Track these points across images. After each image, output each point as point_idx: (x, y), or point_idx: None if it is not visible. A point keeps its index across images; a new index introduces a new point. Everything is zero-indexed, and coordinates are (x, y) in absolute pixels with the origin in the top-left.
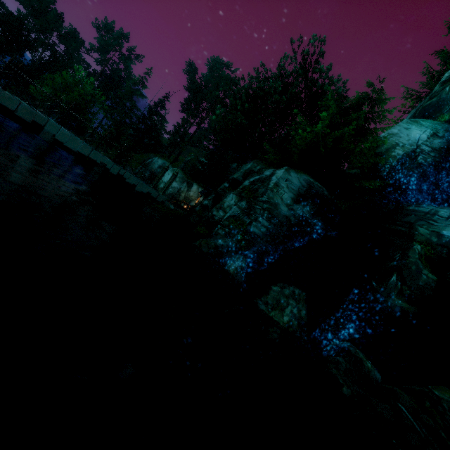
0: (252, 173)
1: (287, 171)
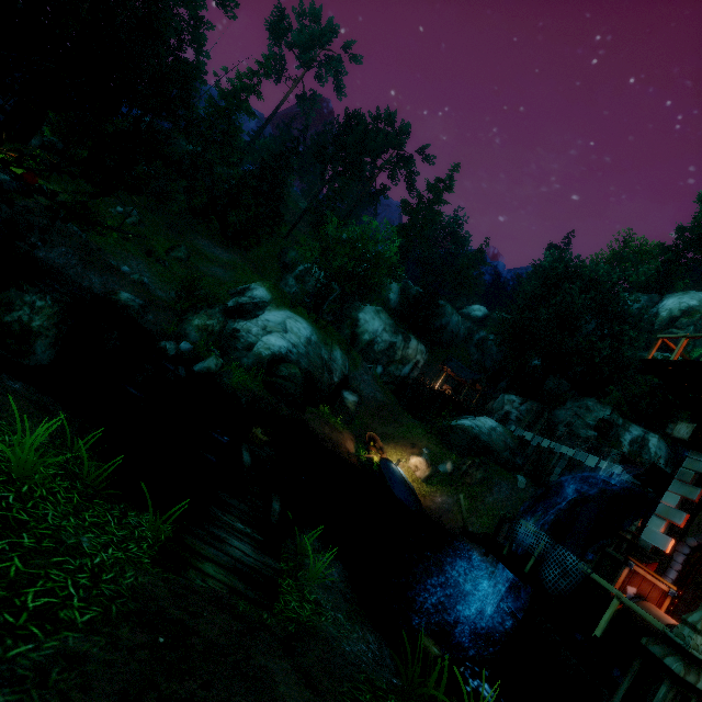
0: (617, 426)
1: (658, 440)
